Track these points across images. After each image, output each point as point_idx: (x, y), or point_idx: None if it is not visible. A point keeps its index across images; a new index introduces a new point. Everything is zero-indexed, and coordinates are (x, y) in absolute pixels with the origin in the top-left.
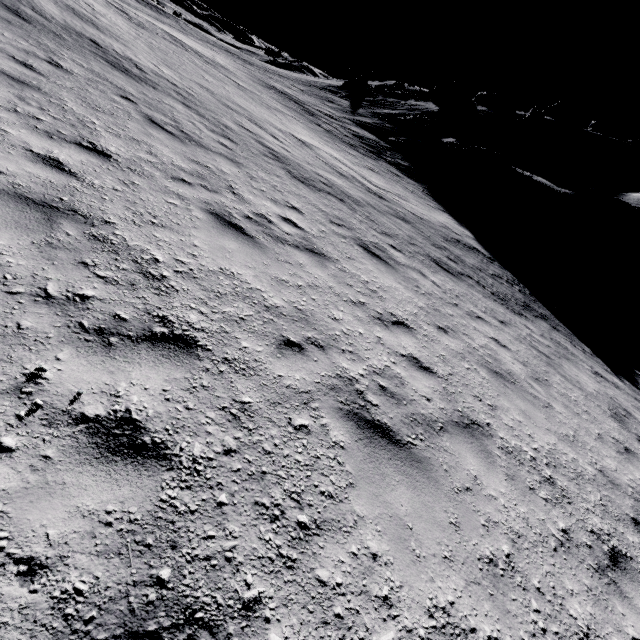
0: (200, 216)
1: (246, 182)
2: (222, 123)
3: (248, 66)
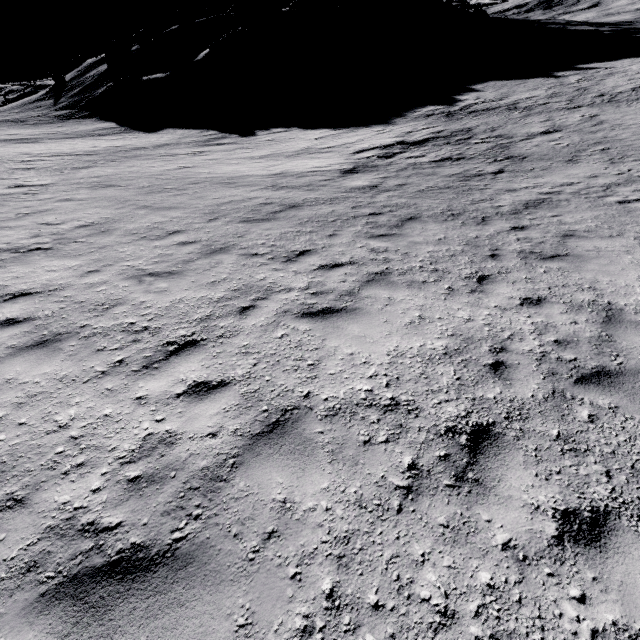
0: None
1: None
2: None
3: None
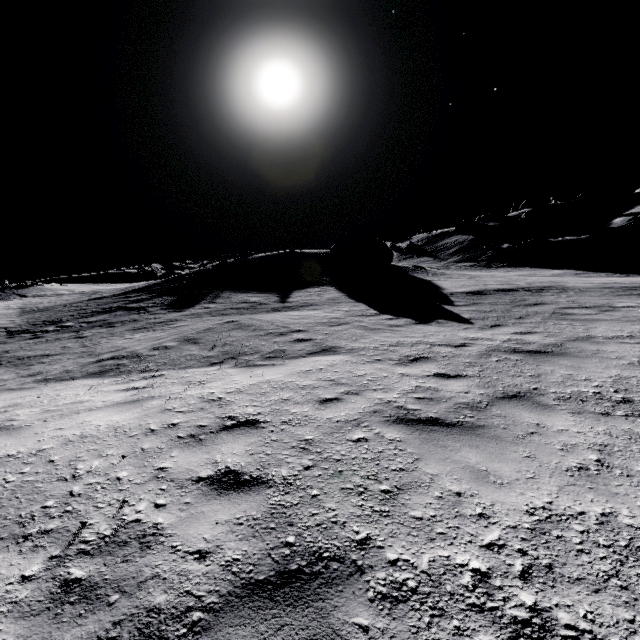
0: None
1: None
2: None
3: None
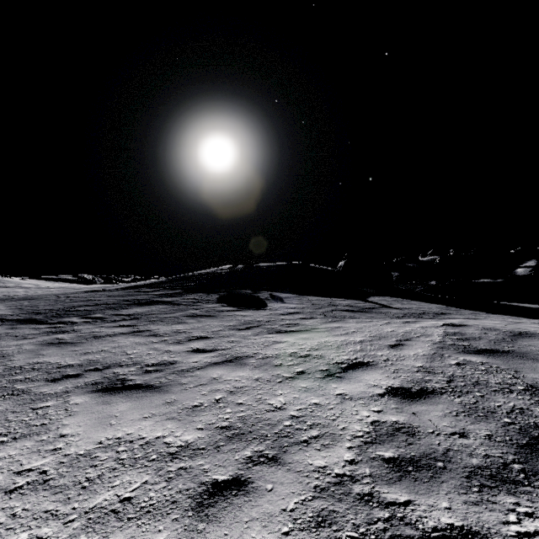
0: None
1: None
2: None
3: None
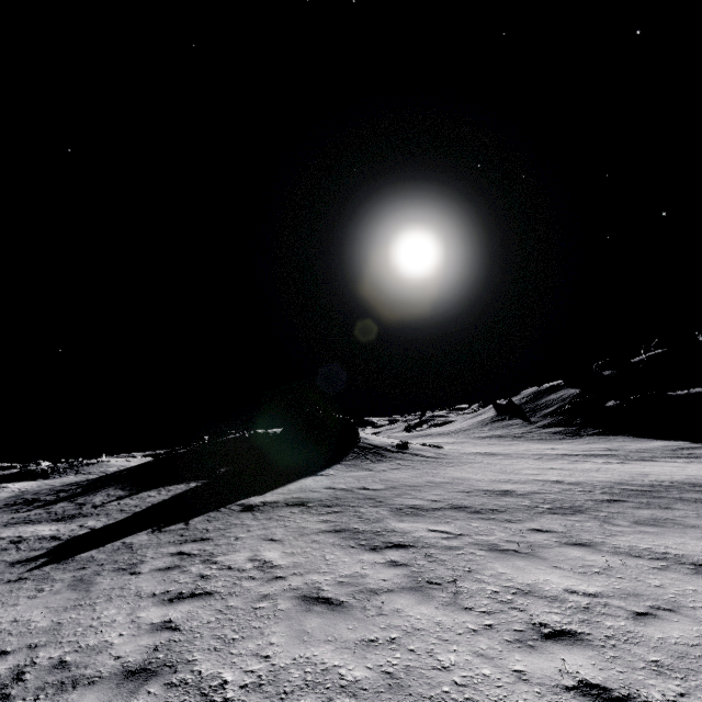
0: (597, 464)
1: (582, 460)
2: (533, 454)
3: (451, 435)
